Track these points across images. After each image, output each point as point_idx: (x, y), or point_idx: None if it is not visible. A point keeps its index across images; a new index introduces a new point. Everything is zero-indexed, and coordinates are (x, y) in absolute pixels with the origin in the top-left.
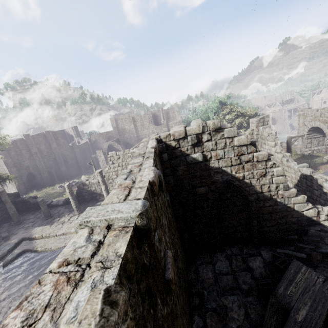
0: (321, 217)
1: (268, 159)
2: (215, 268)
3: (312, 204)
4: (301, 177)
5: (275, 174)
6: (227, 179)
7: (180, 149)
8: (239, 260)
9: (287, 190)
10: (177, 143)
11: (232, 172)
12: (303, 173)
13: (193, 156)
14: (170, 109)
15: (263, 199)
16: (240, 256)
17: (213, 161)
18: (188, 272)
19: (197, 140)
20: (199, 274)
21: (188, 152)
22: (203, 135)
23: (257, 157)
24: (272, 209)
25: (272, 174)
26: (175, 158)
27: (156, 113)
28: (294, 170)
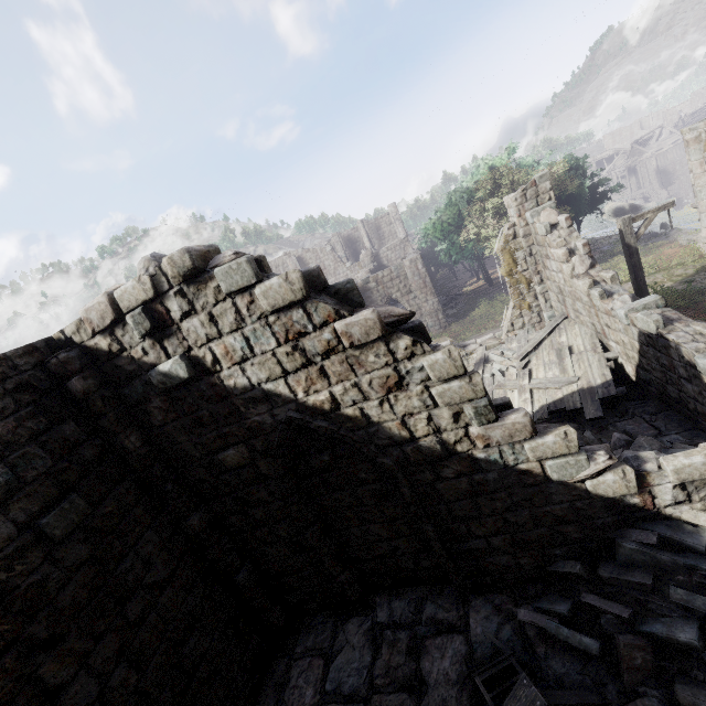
0: (660, 494)
1: (390, 331)
2: (328, 673)
3: (690, 426)
4: (641, 342)
5: (433, 376)
6: (283, 417)
7: (127, 356)
8: (398, 648)
9: (493, 421)
10: (113, 340)
11: (295, 393)
12: (642, 331)
13: (163, 368)
14: (381, 219)
15: (422, 460)
16: (407, 632)
17: (229, 371)
18: (264, 681)
19: (151, 320)
20: (284, 694)
21: (151, 358)
22: (166, 302)
23: (345, 333)
24: (472, 486)
25: (425, 377)
26: (126, 382)
27: (351, 234)
28: (622, 322)
